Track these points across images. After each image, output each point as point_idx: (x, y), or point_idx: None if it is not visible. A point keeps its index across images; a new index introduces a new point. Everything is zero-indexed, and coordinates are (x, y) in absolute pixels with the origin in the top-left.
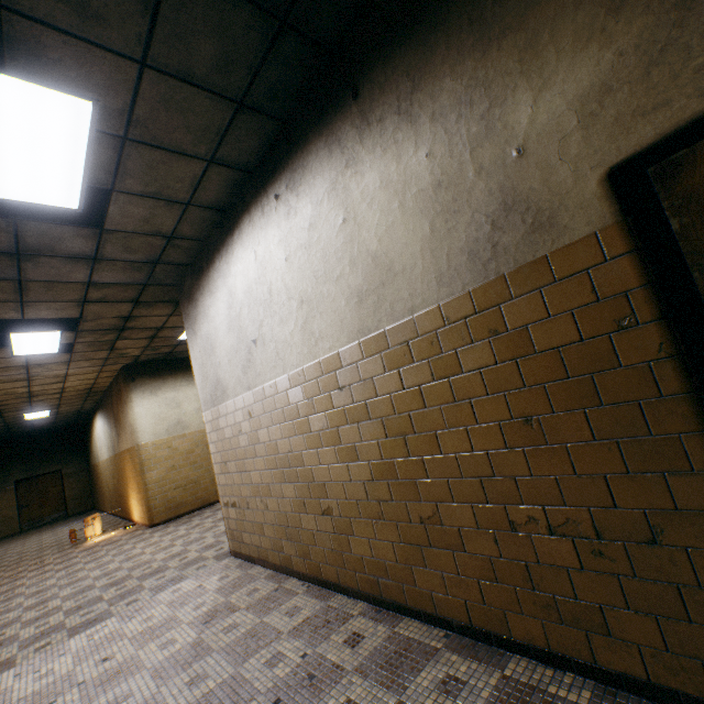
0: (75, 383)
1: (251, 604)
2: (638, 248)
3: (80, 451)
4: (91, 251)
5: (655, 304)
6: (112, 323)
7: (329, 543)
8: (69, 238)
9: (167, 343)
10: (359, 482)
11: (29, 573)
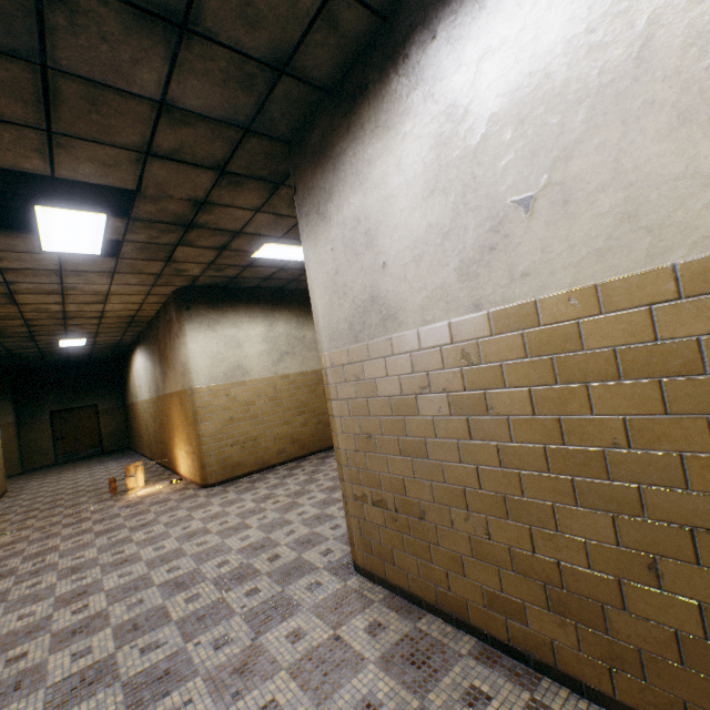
0: (116, 306)
1: None
2: None
3: (116, 388)
4: None
5: None
6: (178, 212)
7: None
8: None
9: (236, 262)
10: None
11: (63, 529)
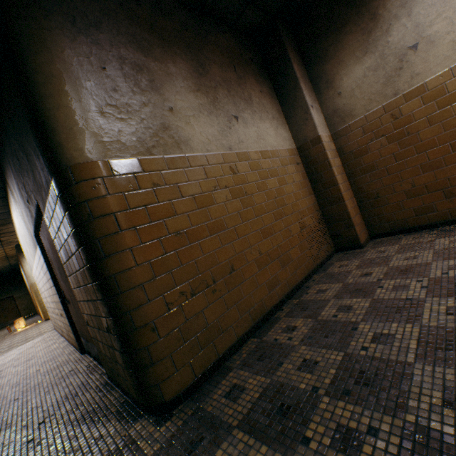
0: None
1: (39, 345)
2: (43, 252)
3: (22, 284)
4: None
5: (47, 266)
6: None
7: (57, 322)
8: None
9: None
10: (51, 302)
11: None
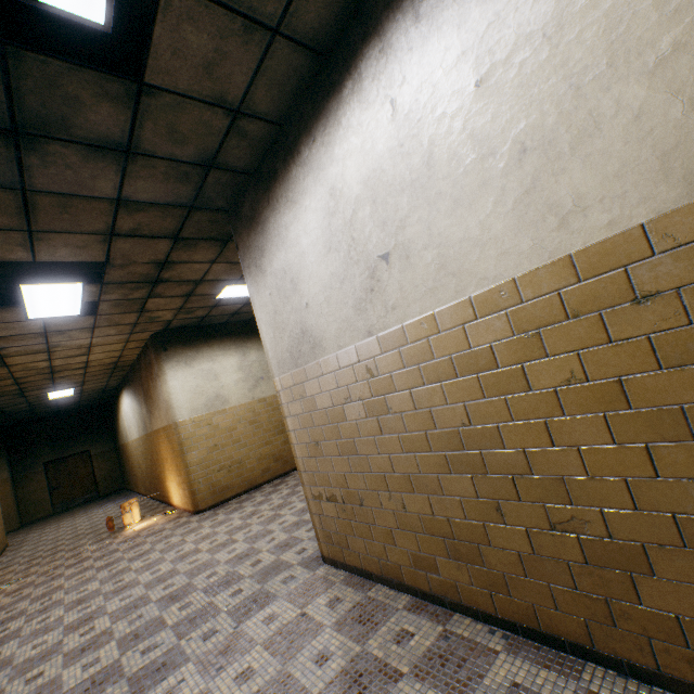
0: (99, 356)
1: (417, 666)
2: None
3: (107, 431)
4: (123, 134)
5: None
6: (144, 273)
7: (565, 579)
8: (90, 100)
9: (203, 304)
10: (686, 480)
11: (66, 570)
